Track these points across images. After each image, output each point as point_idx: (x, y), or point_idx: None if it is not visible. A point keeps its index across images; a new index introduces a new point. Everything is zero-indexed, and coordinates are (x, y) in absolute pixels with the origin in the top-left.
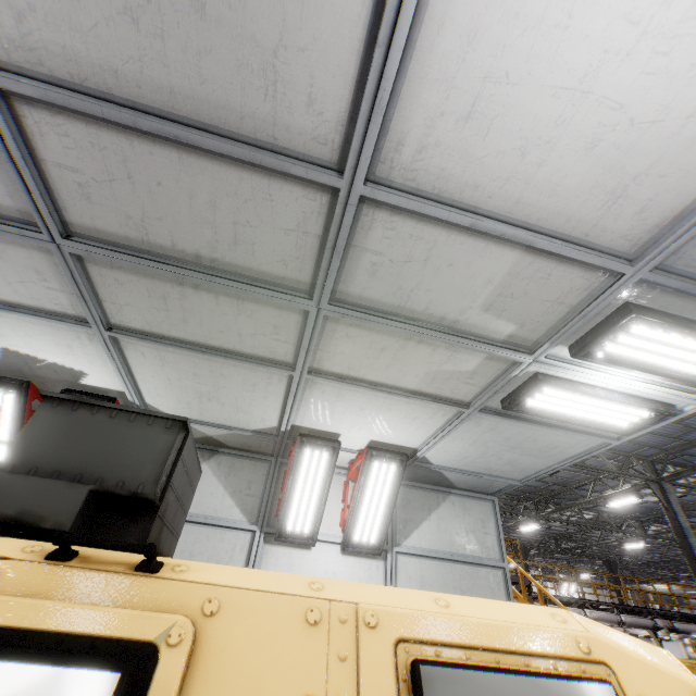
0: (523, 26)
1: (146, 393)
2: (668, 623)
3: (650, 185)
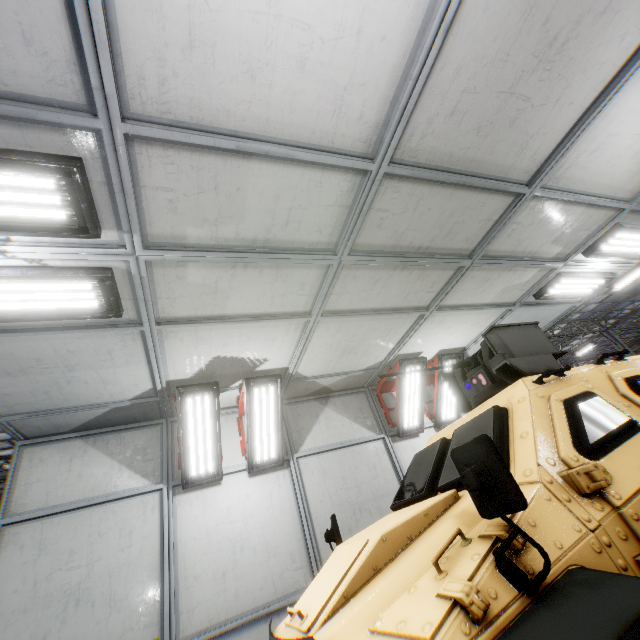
0: (630, 114)
1: (303, 362)
2: None
3: None
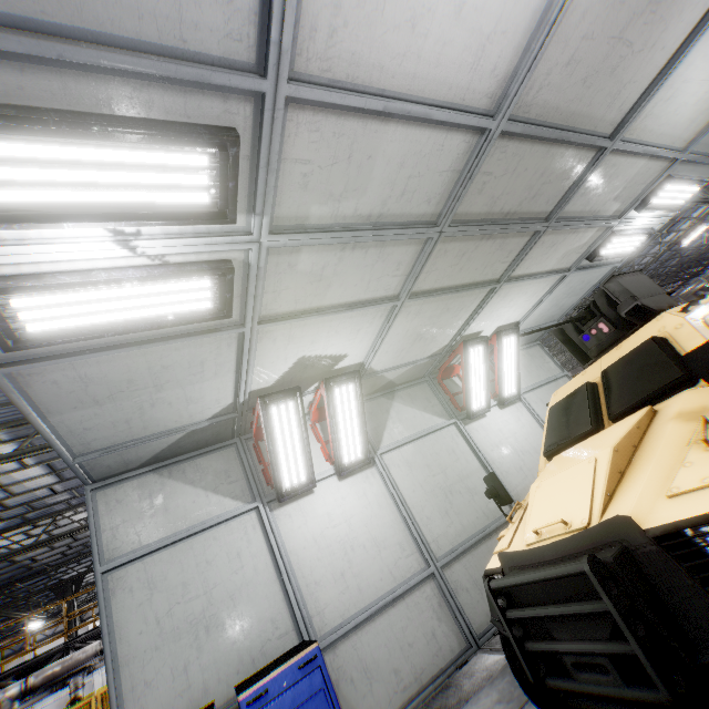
0: (703, 59)
1: (378, 355)
2: None
3: (703, 114)
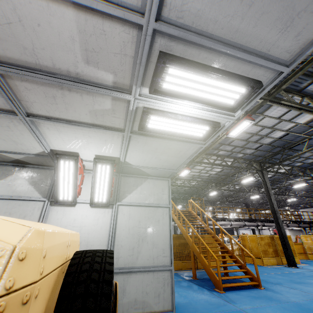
0: None
1: None
2: (263, 223)
3: None
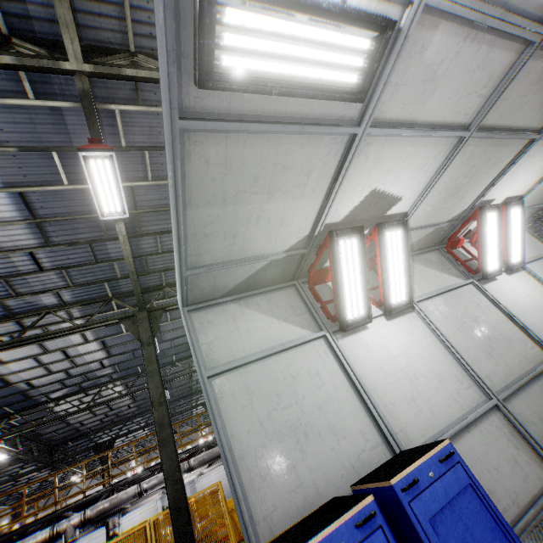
0: None
1: (420, 206)
2: None
3: None
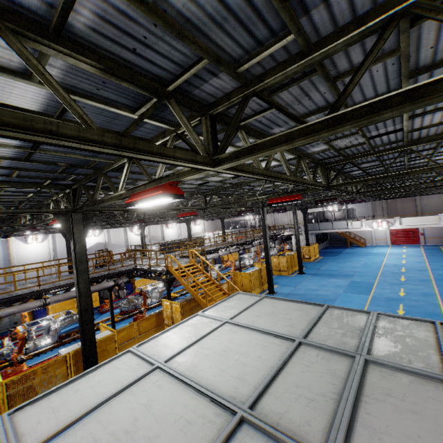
0: None
1: None
2: (243, 247)
3: None
